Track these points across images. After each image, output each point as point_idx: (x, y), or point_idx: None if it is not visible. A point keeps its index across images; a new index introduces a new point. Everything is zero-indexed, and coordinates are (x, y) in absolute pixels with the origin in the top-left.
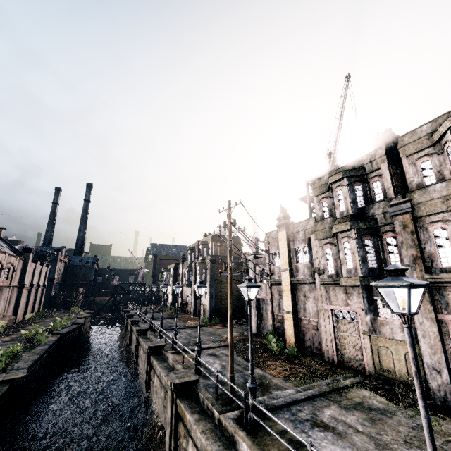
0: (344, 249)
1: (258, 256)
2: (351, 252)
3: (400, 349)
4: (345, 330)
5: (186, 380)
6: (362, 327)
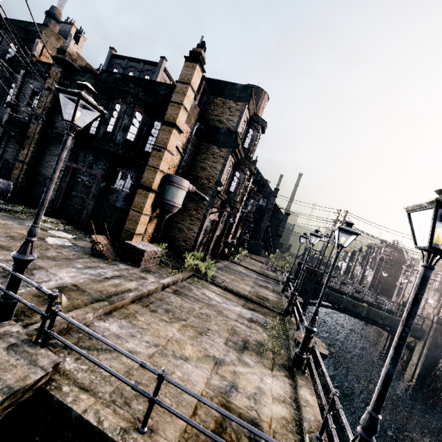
0: (437, 278)
1: (409, 267)
2: (438, 280)
3: (440, 314)
4: (428, 306)
5: (358, 290)
6: (433, 306)
